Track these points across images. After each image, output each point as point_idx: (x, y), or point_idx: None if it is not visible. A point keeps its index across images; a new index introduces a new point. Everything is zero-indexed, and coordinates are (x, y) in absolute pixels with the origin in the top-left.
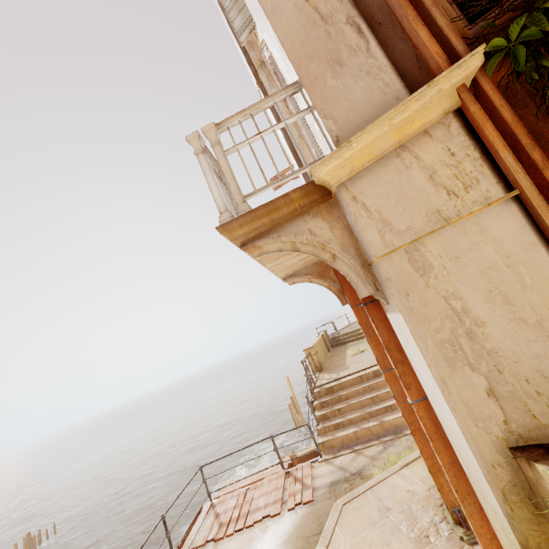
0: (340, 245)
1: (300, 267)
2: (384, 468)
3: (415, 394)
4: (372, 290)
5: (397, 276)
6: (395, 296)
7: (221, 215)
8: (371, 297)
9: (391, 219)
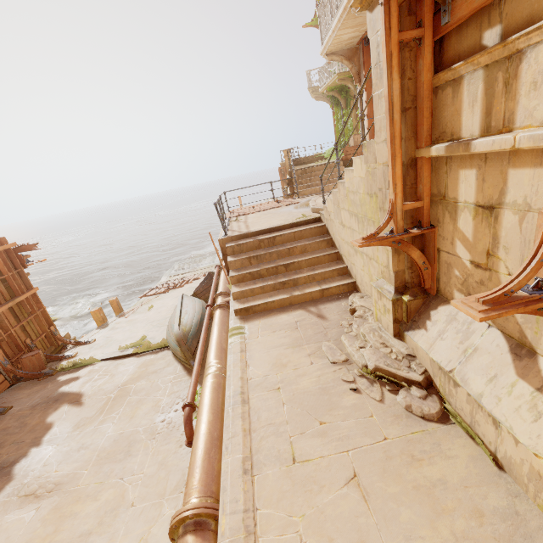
0: None
1: (341, 47)
2: None
3: None
4: None
5: None
6: None
7: None
8: None
9: None
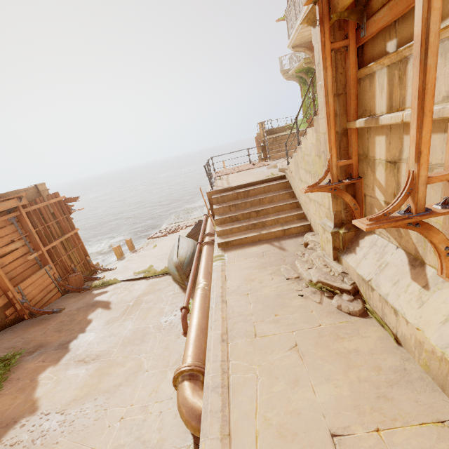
0: None
1: (304, 41)
2: None
3: None
4: None
5: None
6: None
7: None
8: None
9: None
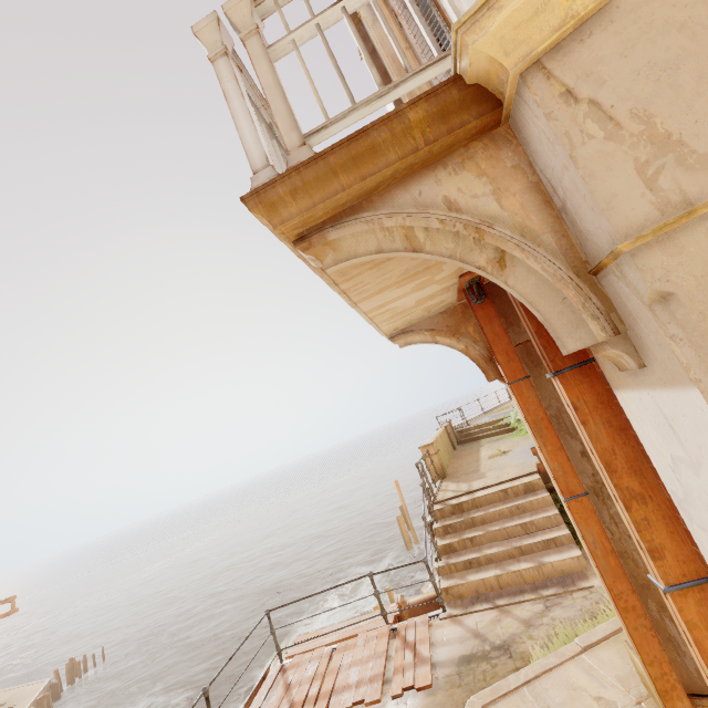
0: (518, 230)
1: (418, 316)
2: (550, 647)
3: (674, 570)
4: (601, 332)
5: (696, 286)
6: (685, 341)
7: (256, 176)
8: (572, 357)
9: (682, 128)
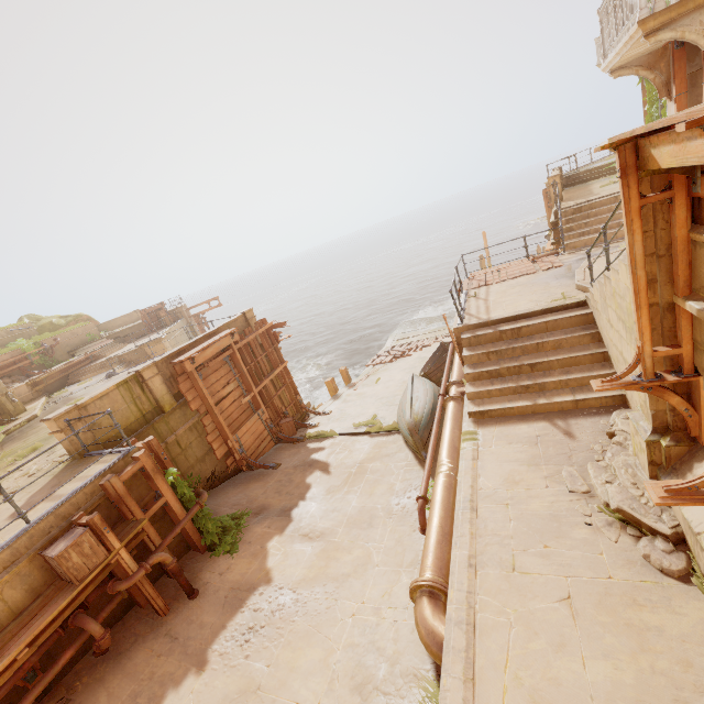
0: None
1: (635, 58)
2: None
3: None
4: None
5: None
6: None
7: (641, 11)
8: None
9: None
